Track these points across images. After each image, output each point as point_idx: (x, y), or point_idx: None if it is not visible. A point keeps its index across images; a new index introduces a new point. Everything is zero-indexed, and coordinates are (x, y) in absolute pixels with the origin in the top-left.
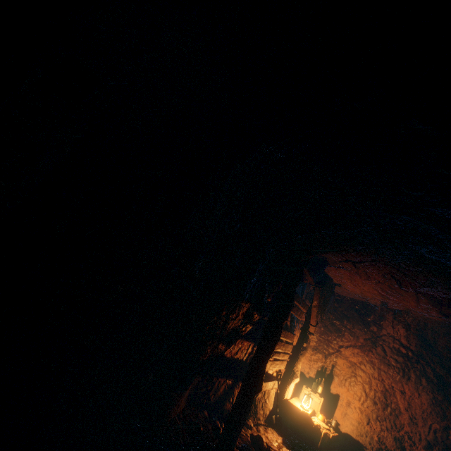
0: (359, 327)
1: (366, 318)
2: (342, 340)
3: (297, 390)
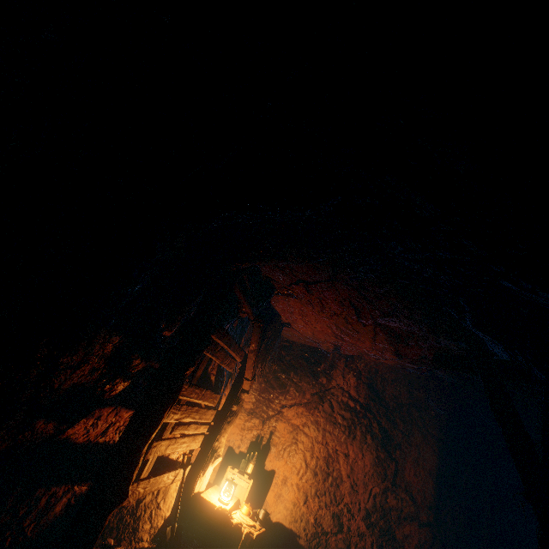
0: (307, 379)
1: (316, 368)
2: (286, 398)
3: (221, 474)
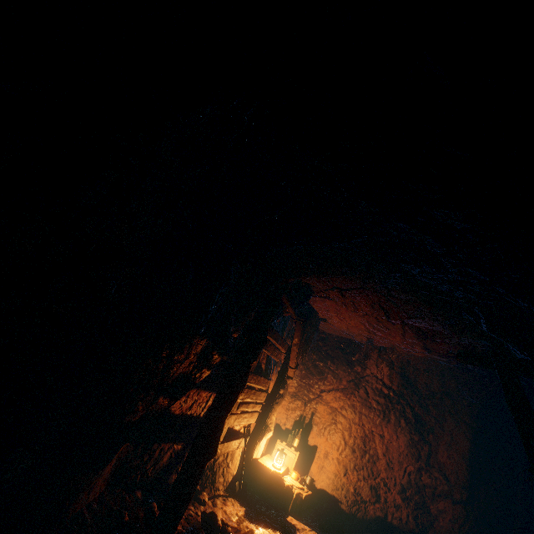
0: (343, 368)
1: (351, 358)
2: (325, 384)
3: (271, 446)
